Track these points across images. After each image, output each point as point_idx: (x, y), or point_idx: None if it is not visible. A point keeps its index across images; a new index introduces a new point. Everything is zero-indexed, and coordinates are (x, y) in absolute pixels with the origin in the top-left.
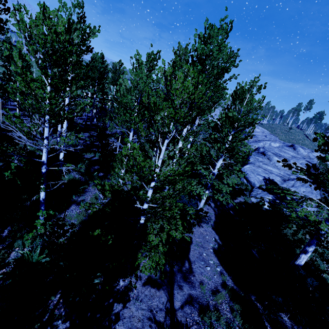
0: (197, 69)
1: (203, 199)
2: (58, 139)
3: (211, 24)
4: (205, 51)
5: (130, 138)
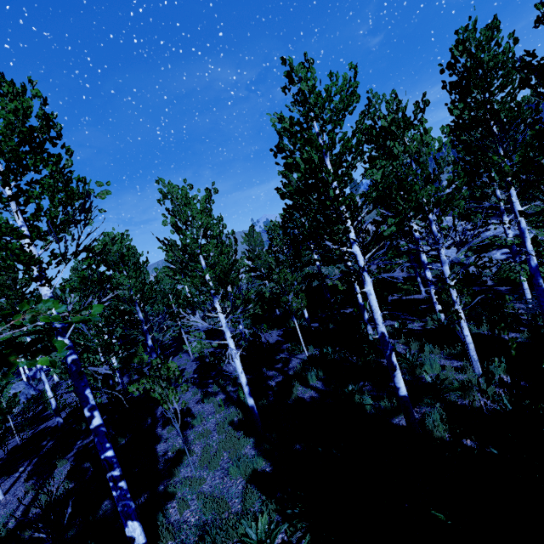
0: (512, 80)
1: (526, 288)
2: (252, 404)
3: (488, 23)
4: (501, 56)
5: (444, 256)
